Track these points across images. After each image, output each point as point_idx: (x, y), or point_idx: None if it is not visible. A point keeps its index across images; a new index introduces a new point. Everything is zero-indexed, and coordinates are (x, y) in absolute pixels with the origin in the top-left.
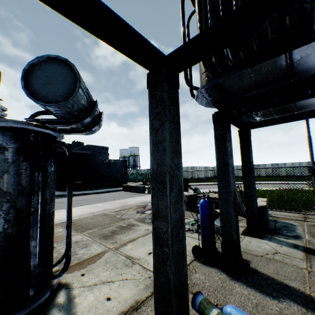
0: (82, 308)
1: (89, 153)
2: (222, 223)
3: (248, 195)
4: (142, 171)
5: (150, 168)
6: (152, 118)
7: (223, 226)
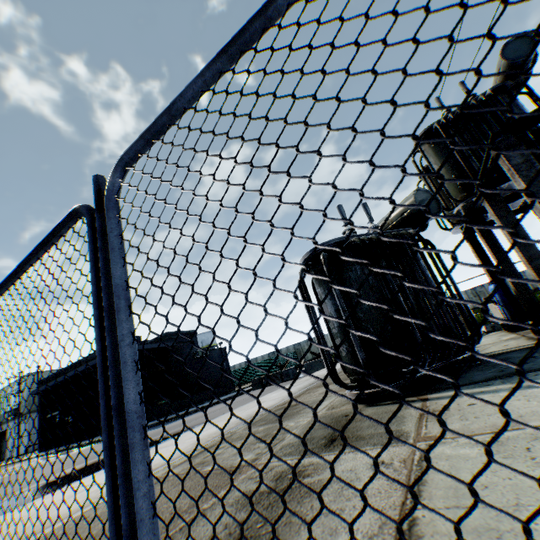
0: (501, 349)
1: (174, 346)
2: (519, 295)
3: (501, 288)
4: (237, 368)
5: (510, 237)
6: (497, 212)
7: (522, 296)
